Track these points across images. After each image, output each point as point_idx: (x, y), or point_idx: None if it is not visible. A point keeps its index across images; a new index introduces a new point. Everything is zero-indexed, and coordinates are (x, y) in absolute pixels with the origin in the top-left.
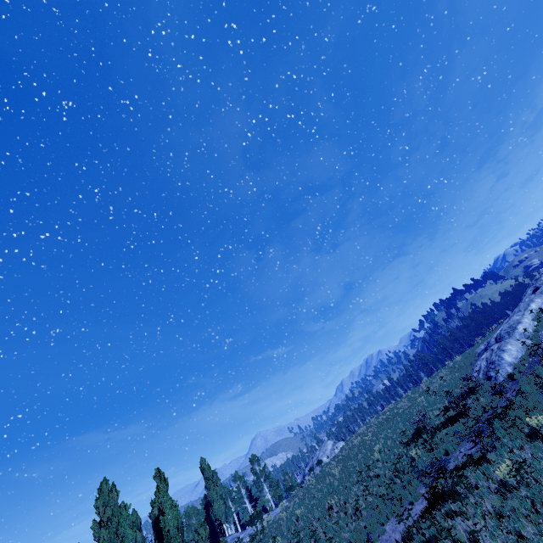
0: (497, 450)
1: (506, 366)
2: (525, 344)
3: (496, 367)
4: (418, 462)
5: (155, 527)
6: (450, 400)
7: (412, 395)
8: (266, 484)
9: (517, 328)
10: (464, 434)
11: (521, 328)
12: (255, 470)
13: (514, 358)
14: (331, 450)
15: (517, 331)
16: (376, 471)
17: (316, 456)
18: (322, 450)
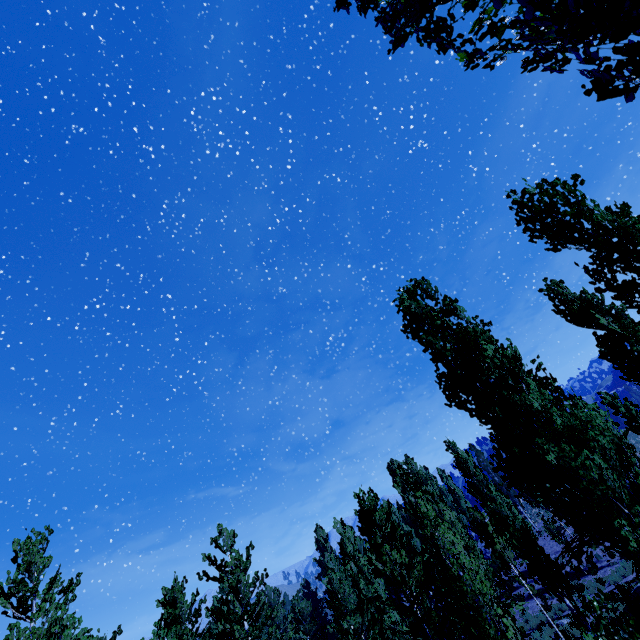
0: None
1: None
2: None
3: None
4: None
5: (411, 522)
6: None
7: None
8: None
9: None
10: None
11: None
12: None
13: None
14: None
15: None
16: None
17: None
18: None
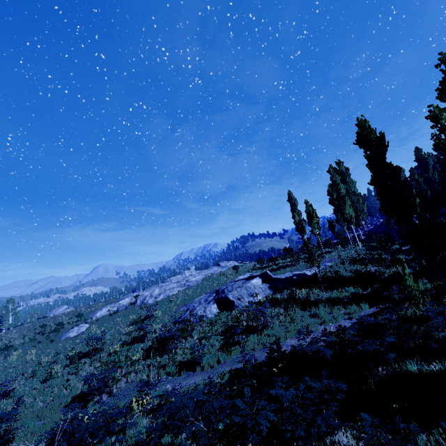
0: (9, 356)
1: (94, 317)
2: (112, 310)
3: (92, 316)
4: (16, 346)
5: None
6: (70, 321)
7: (94, 305)
8: (12, 317)
9: (120, 301)
10: (41, 341)
11: (121, 302)
12: (8, 307)
13: (100, 315)
14: (61, 311)
15: (119, 302)
16: (7, 342)
17: (52, 312)
18: (56, 310)
